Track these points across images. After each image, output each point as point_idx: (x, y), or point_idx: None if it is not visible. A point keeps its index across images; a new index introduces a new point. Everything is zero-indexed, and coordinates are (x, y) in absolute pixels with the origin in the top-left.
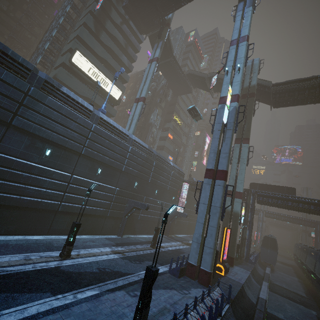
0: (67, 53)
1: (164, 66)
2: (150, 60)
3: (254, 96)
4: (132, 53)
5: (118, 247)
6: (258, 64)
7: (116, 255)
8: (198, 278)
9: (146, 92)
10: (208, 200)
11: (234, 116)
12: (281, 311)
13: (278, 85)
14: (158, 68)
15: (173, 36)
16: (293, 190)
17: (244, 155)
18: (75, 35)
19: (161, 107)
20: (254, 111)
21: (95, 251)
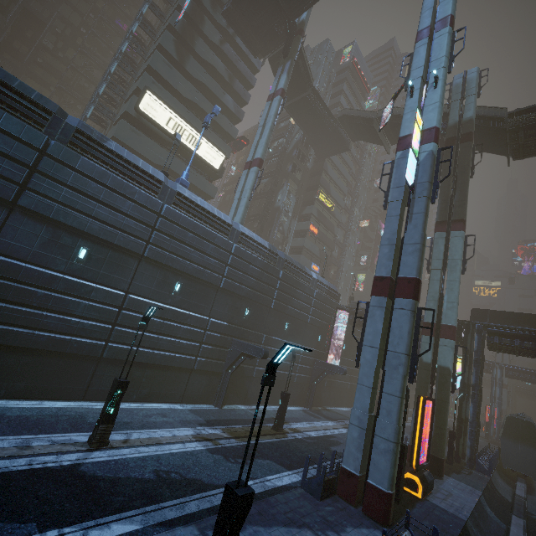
0: (131, 96)
1: (297, 108)
2: (270, 95)
3: (471, 138)
4: (242, 89)
5: (209, 428)
6: (476, 78)
7: (200, 445)
8: (362, 503)
9: (263, 150)
10: (381, 340)
11: (430, 170)
12: None
13: (521, 113)
14: (288, 111)
15: (314, 57)
16: None
17: (456, 252)
18: (145, 67)
19: (296, 180)
20: (473, 167)
21: (162, 434)
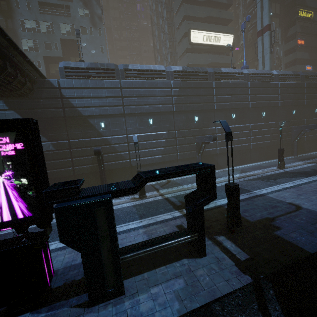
0: (185, 38)
1: None
2: None
3: None
4: None
5: (306, 161)
6: None
7: (312, 164)
8: None
9: (268, 18)
10: None
11: None
12: None
13: None
14: None
15: None
16: None
17: None
18: (182, 18)
19: (276, 15)
20: None
21: (293, 164)
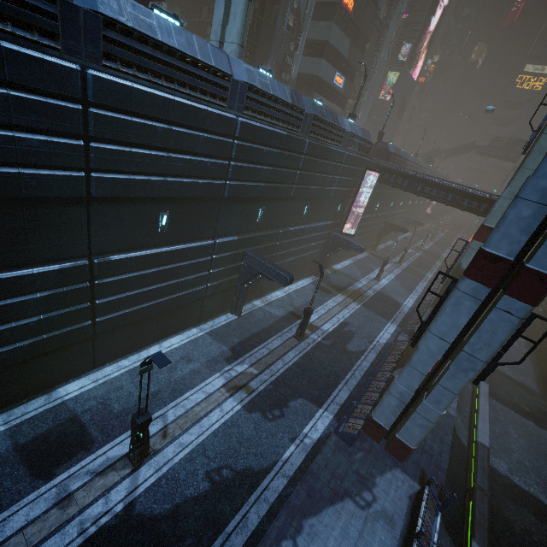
0: None
1: None
2: None
3: None
4: None
5: (237, 364)
6: None
7: (236, 402)
8: (387, 446)
9: None
10: (457, 334)
11: None
12: (503, 453)
13: None
14: None
15: None
16: None
17: None
18: None
19: None
20: None
21: (196, 399)
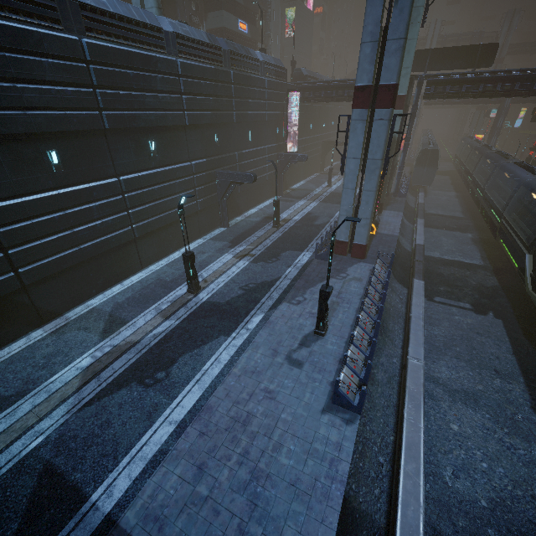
0: None
1: None
2: None
3: None
4: None
5: (238, 247)
6: None
7: (245, 261)
8: (351, 253)
9: None
10: (362, 151)
11: None
12: (437, 249)
13: None
14: None
15: None
16: (493, 49)
17: None
18: None
19: None
20: None
21: (218, 266)
